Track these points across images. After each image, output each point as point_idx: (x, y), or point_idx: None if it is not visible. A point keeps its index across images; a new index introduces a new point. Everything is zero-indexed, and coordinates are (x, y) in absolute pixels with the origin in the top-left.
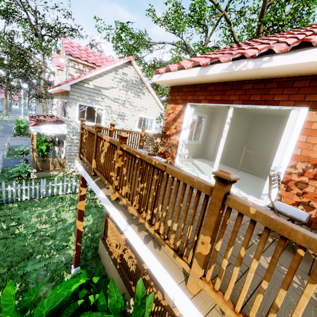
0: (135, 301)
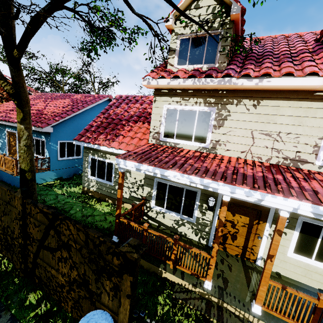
0: None
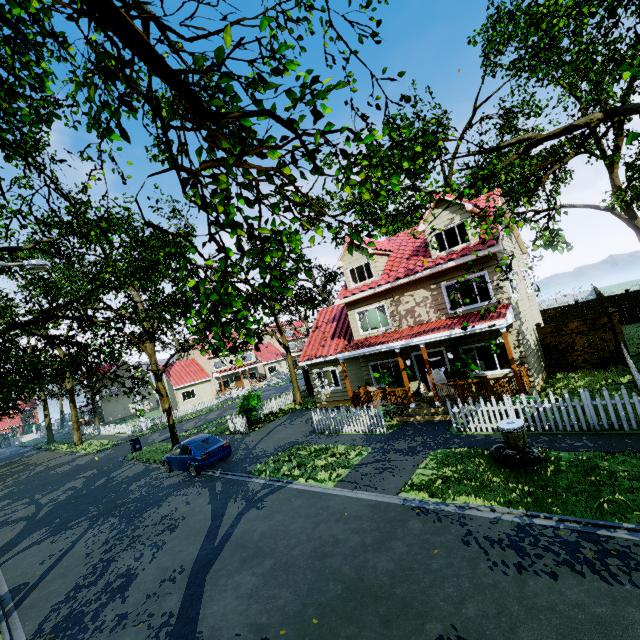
0: None
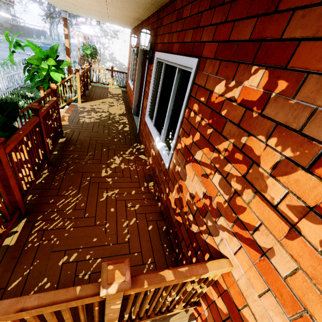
0: (51, 48)
